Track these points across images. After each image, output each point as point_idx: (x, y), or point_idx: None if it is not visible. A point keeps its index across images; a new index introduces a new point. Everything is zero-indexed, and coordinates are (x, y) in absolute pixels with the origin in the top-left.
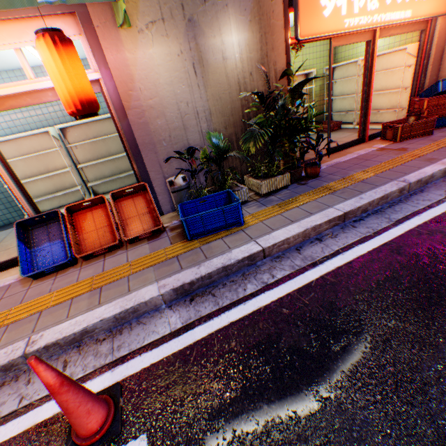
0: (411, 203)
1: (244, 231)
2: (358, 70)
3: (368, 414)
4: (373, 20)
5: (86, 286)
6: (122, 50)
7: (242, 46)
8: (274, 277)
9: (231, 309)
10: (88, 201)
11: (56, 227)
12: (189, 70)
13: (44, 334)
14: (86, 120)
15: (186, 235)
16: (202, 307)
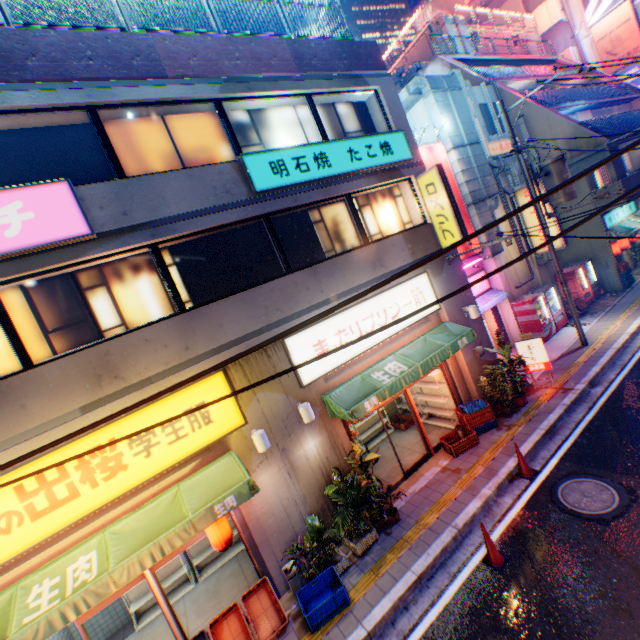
0: (463, 548)
1: (352, 610)
2: None
3: None
4: None
5: None
6: None
7: (318, 444)
8: None
9: None
10: (225, 610)
11: None
12: (286, 476)
13: None
14: None
15: (309, 626)
16: None
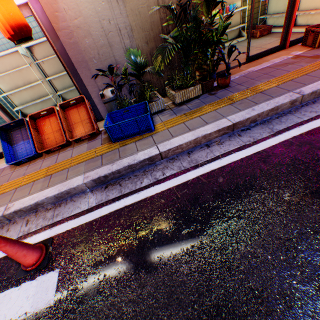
0: (298, 114)
1: (152, 136)
2: None
3: (186, 279)
4: None
5: (43, 173)
6: None
7: None
8: (164, 175)
9: (129, 196)
10: (43, 111)
11: (26, 130)
12: None
13: (15, 204)
14: (44, 39)
15: (110, 138)
16: (111, 193)
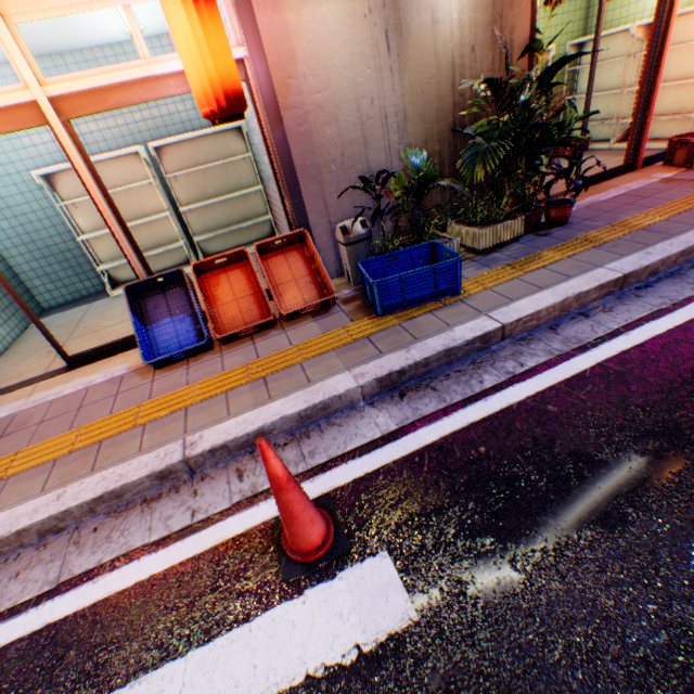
0: None
1: (464, 302)
2: (628, 47)
3: None
4: None
5: (239, 376)
6: (282, 8)
7: None
8: (523, 366)
9: (466, 406)
10: (222, 256)
11: (177, 296)
12: (378, 42)
13: (204, 435)
14: (194, 135)
15: (375, 307)
16: (421, 405)
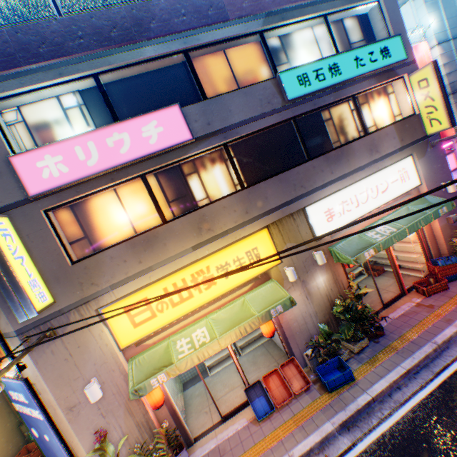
0: (442, 357)
1: (356, 384)
2: None
3: None
4: None
5: (292, 424)
6: None
7: (324, 280)
8: (383, 414)
9: (369, 433)
10: (270, 371)
11: (257, 388)
12: (304, 298)
13: (293, 451)
14: None
15: (327, 388)
16: (355, 433)
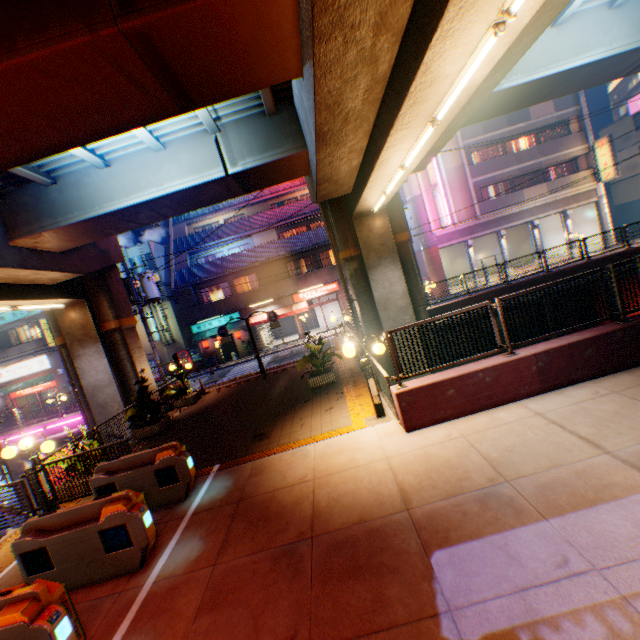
0: None
1: None
2: None
3: None
4: (33, 391)
5: None
6: None
7: (2, 401)
8: None
9: None
10: None
11: None
12: None
13: None
14: None
15: None
16: None
